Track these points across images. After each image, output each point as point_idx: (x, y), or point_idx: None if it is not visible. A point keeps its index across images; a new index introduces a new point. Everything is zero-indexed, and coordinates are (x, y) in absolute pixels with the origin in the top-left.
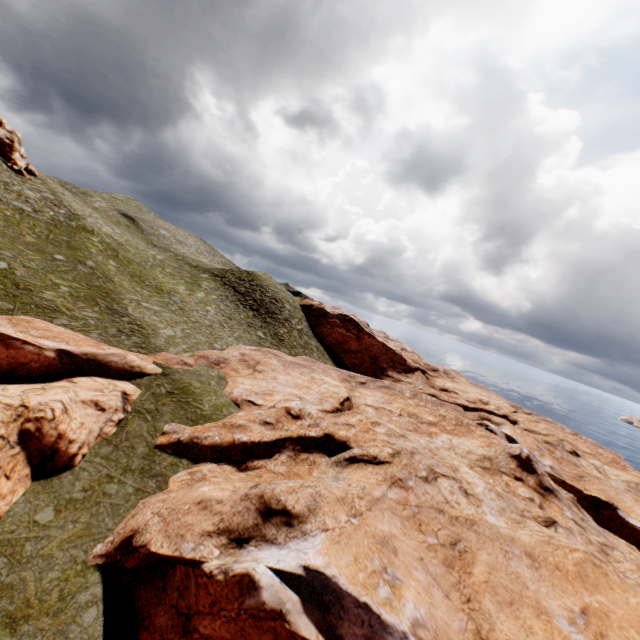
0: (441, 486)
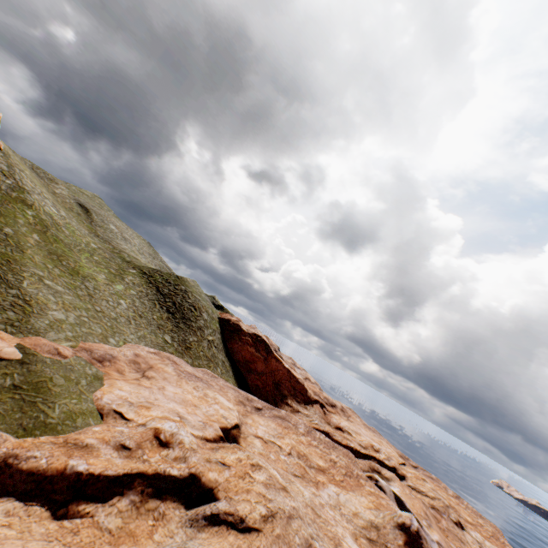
0: None
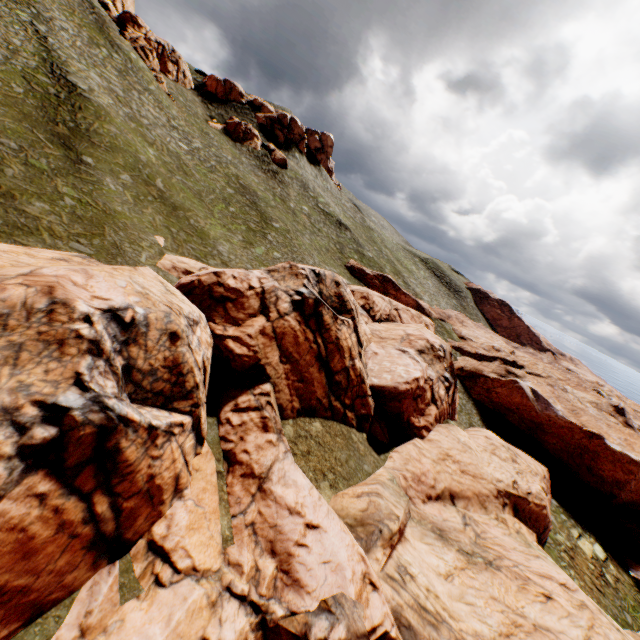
0: (568, 395)
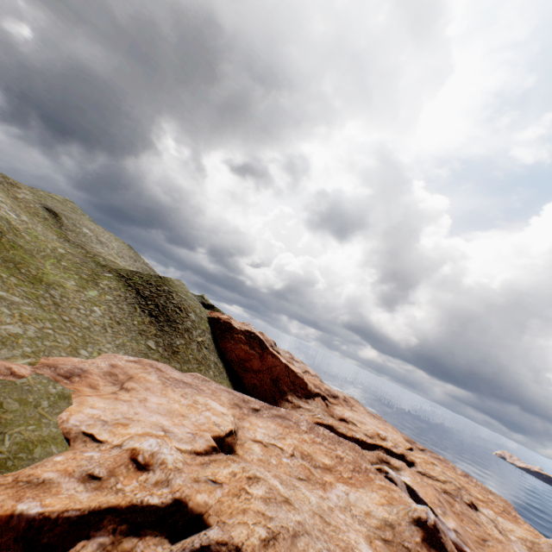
0: None
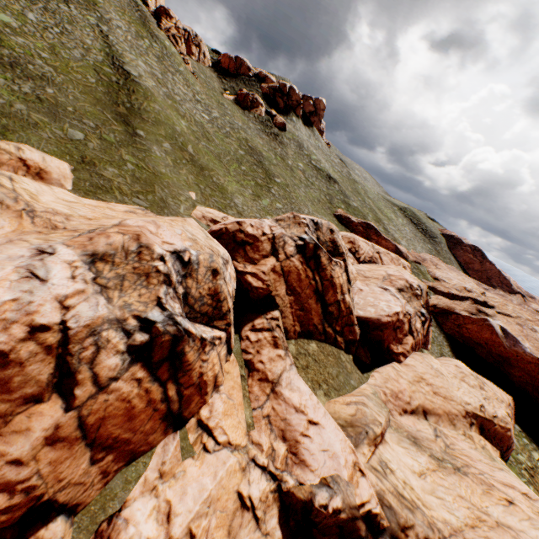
0: (537, 335)
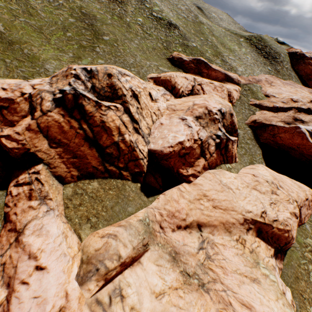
0: None
